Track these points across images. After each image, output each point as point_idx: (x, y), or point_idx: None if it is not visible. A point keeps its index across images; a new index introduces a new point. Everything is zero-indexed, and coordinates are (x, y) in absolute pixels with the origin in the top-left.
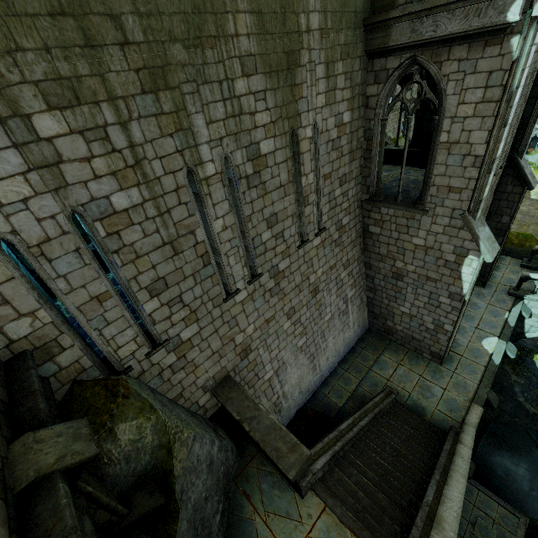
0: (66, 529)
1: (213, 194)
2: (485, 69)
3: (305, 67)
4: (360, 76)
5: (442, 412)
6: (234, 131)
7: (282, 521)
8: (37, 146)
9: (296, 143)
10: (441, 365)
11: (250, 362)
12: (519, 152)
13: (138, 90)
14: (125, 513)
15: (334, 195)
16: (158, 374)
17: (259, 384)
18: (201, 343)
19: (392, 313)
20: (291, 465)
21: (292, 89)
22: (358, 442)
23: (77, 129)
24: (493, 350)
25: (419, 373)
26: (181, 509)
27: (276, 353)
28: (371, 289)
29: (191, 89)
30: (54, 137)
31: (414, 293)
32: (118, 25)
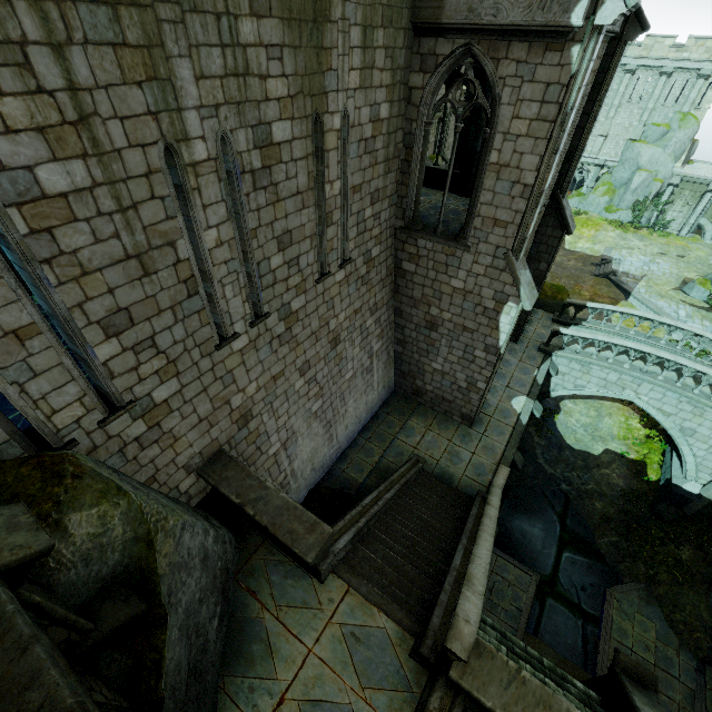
0: (23, 639)
1: (204, 190)
2: (543, 79)
3: (337, 25)
4: (403, 56)
5: (470, 477)
6: (236, 98)
7: (299, 612)
8: None
9: (320, 134)
10: (471, 428)
11: (251, 432)
12: (563, 190)
13: None
14: (90, 628)
15: (363, 216)
16: (118, 451)
17: (262, 461)
18: (183, 406)
19: (422, 371)
20: (310, 547)
21: (319, 53)
22: (384, 516)
23: None
24: (521, 410)
25: (448, 438)
26: (170, 615)
27: (284, 420)
28: (401, 342)
29: (172, 15)
30: None
31: (449, 346)
32: None
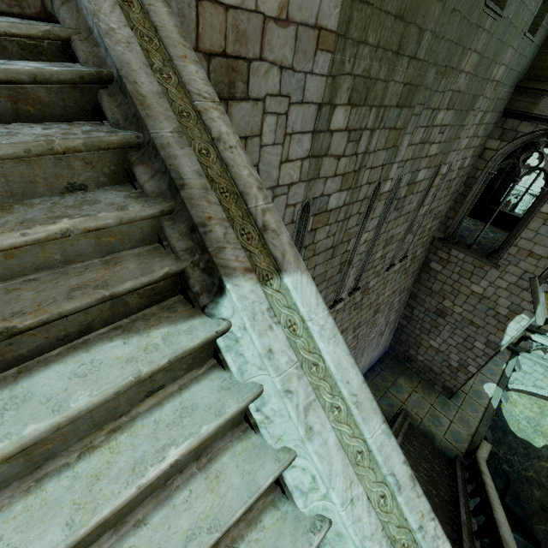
0: None
1: (376, 209)
2: None
3: (474, 112)
4: (491, 128)
5: (449, 441)
6: (415, 156)
7: None
8: (323, 136)
9: (434, 176)
10: (449, 399)
11: None
12: None
13: (395, 102)
14: None
15: (425, 228)
16: None
17: None
18: None
19: (418, 344)
20: None
21: (459, 129)
22: None
23: (349, 128)
24: (492, 395)
25: (430, 402)
26: None
27: None
28: (407, 318)
29: (418, 111)
30: (335, 130)
31: (451, 332)
32: (419, 39)
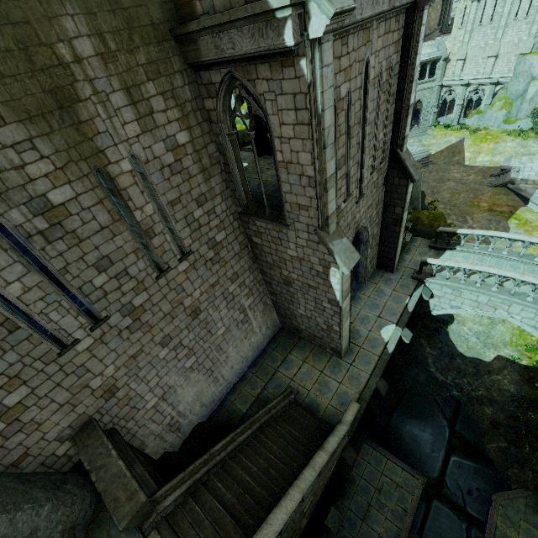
0: None
1: None
2: (289, 91)
3: (91, 100)
4: (188, 91)
5: (334, 407)
6: None
7: None
8: None
9: (109, 181)
10: (341, 359)
11: (121, 399)
12: (399, 145)
13: None
14: None
15: (193, 217)
16: None
17: (140, 414)
18: (39, 401)
19: (294, 315)
20: (124, 515)
21: (79, 127)
22: (230, 461)
23: None
24: (389, 339)
25: (320, 370)
26: None
27: (156, 381)
28: (273, 293)
29: None
30: None
31: (304, 298)
32: None
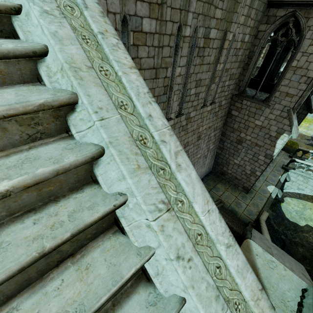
0: None
1: (183, 49)
2: None
3: None
4: (260, 15)
5: (245, 215)
6: (205, 13)
7: None
8: None
9: (224, 40)
10: (247, 194)
11: None
12: (312, 92)
13: None
14: None
15: (224, 84)
16: None
17: None
18: None
19: (228, 163)
20: None
21: (235, 4)
22: None
23: None
24: (272, 191)
25: (235, 196)
26: None
27: None
28: (221, 148)
29: None
30: None
31: (245, 152)
32: None
